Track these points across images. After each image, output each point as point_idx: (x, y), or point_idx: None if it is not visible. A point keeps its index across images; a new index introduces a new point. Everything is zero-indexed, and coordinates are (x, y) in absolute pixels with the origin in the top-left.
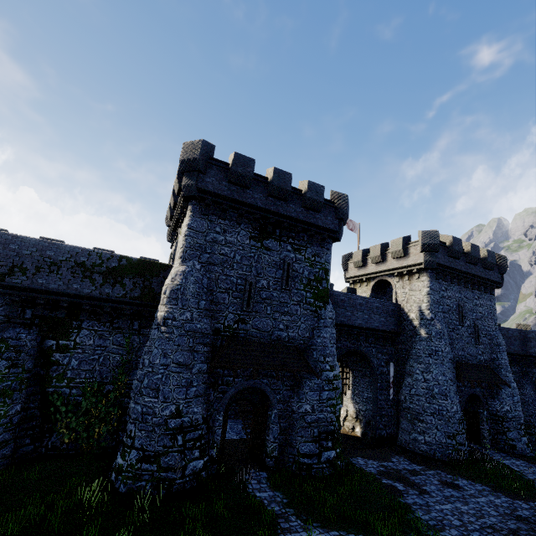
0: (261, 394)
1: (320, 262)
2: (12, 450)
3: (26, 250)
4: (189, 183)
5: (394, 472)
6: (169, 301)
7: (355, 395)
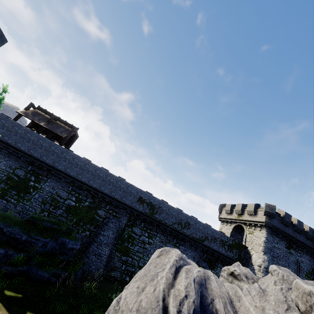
0: None
1: (310, 264)
2: None
3: (209, 231)
4: (269, 221)
5: None
6: (263, 271)
7: None
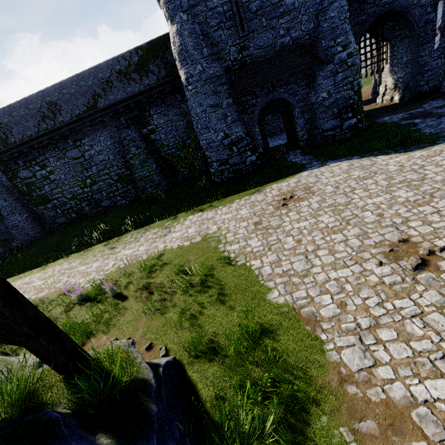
0: (284, 103)
1: None
2: (166, 183)
3: (89, 82)
4: None
5: (419, 114)
6: (181, 64)
7: (393, 67)
